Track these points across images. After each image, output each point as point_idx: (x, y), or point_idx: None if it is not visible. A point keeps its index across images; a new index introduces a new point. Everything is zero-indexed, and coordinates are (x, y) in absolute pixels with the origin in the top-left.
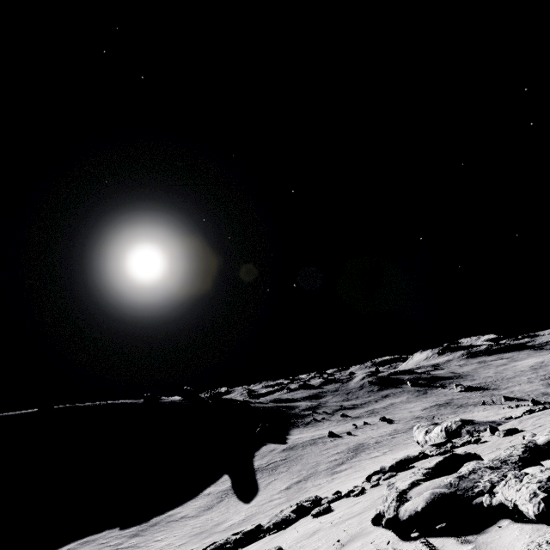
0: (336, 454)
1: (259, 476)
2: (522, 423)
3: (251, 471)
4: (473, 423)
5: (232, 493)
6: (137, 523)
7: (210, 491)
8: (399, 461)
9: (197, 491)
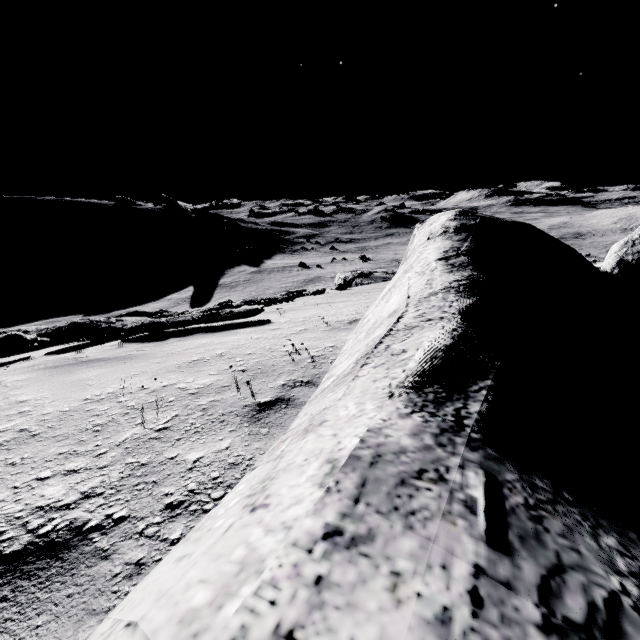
0: (291, 282)
1: (217, 291)
2: (377, 284)
3: (214, 286)
4: (368, 277)
5: (188, 301)
6: (99, 314)
7: (172, 298)
8: (222, 302)
9: (161, 296)
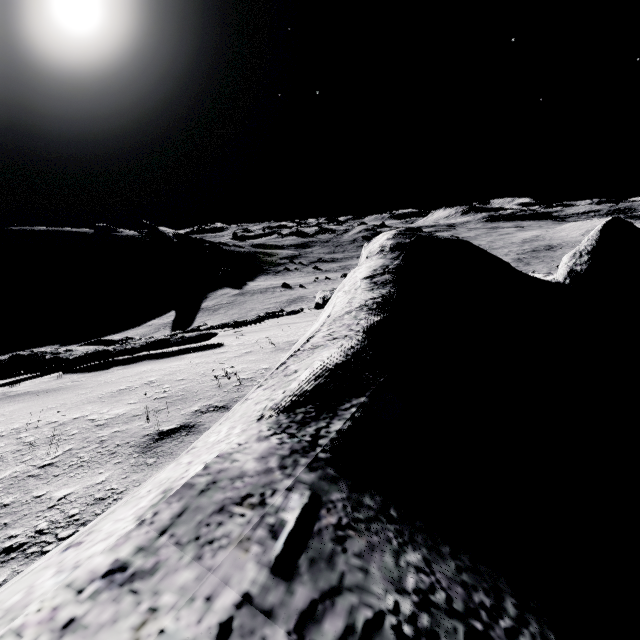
0: (274, 303)
1: (199, 315)
2: None
3: (196, 310)
4: None
5: (169, 327)
6: (76, 343)
7: (153, 324)
8: (197, 326)
9: (141, 323)
